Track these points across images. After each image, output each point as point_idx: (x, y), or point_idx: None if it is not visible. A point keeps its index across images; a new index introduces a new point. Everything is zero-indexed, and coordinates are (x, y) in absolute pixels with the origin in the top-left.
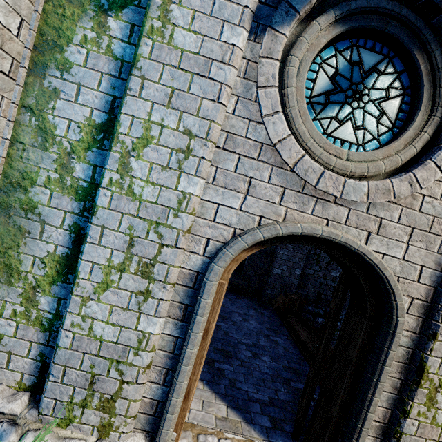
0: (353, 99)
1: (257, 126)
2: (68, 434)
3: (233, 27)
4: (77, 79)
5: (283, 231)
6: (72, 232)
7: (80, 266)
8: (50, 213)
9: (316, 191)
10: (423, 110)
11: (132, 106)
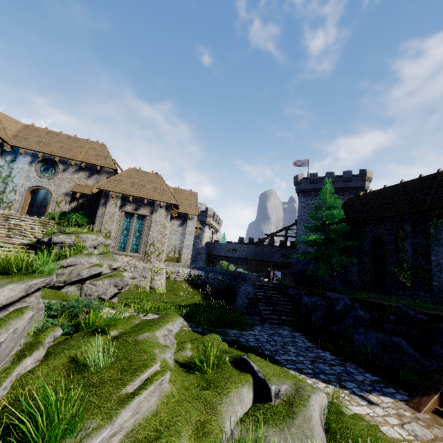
0: (47, 171)
1: (31, 175)
2: (4, 211)
3: (26, 165)
4: (5, 170)
5: (35, 185)
6: (5, 188)
7: (6, 191)
8: (1, 186)
9: (40, 181)
10: (56, 172)
11: (13, 173)
